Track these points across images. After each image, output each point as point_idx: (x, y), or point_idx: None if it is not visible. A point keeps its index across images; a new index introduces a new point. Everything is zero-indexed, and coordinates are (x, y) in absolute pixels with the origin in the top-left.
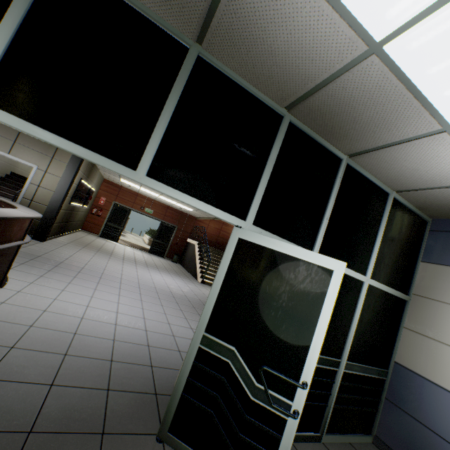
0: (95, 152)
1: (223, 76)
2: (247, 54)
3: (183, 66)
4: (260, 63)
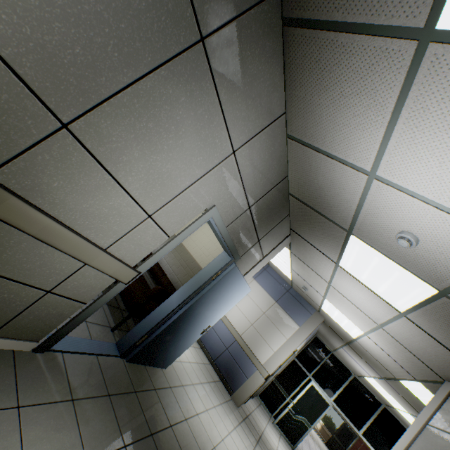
0: (350, 421)
1: (392, 415)
2: (399, 417)
3: (379, 408)
4: (403, 421)
